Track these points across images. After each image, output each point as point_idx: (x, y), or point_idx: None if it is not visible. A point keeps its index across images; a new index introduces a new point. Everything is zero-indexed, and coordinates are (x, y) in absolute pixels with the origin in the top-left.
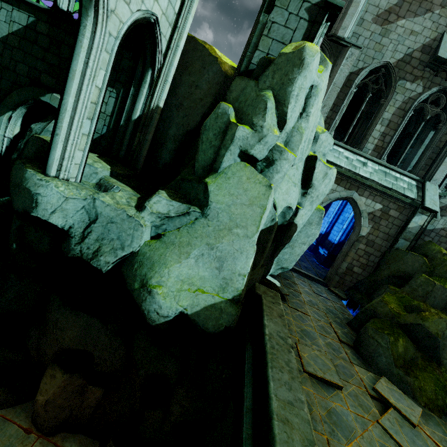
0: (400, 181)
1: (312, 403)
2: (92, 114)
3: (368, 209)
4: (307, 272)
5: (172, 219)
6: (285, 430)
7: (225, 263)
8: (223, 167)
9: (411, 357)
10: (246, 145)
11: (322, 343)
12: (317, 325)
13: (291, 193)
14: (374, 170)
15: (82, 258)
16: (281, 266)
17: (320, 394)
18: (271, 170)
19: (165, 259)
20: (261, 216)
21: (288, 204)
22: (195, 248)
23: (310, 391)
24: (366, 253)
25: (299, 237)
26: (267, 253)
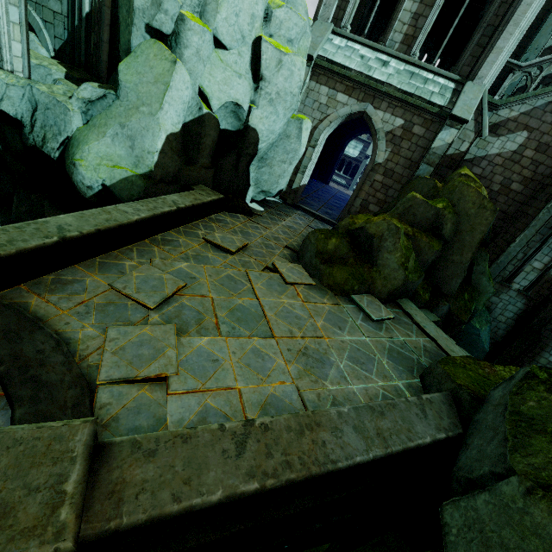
0: (430, 84)
1: (185, 247)
2: (17, 0)
3: (386, 128)
4: (320, 214)
5: (94, 104)
6: (100, 212)
7: (136, 142)
8: (134, 46)
9: (342, 256)
10: (149, 16)
11: (257, 241)
12: (270, 235)
13: (235, 85)
14: (397, 70)
15: (36, 147)
16: (261, 189)
17: (205, 250)
18: (179, 45)
19: (87, 139)
20: (165, 93)
21: (232, 100)
22: (110, 128)
23: (193, 244)
24: (384, 187)
25: (276, 154)
26: (226, 163)
